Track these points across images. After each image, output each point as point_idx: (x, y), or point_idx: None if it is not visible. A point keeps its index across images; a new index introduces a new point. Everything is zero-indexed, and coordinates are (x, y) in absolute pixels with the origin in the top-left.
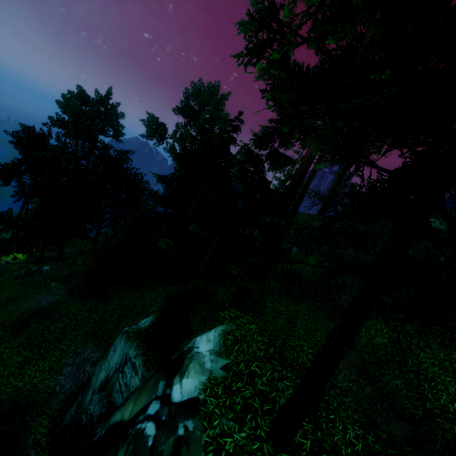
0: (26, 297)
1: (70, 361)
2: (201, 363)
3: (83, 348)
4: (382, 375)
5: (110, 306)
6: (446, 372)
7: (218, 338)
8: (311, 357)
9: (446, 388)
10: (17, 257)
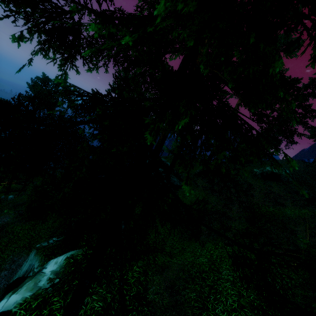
0: None
1: (8, 266)
2: (37, 281)
3: (18, 257)
4: (183, 289)
5: (45, 225)
6: (234, 287)
7: (63, 261)
8: (136, 274)
9: (226, 300)
10: None
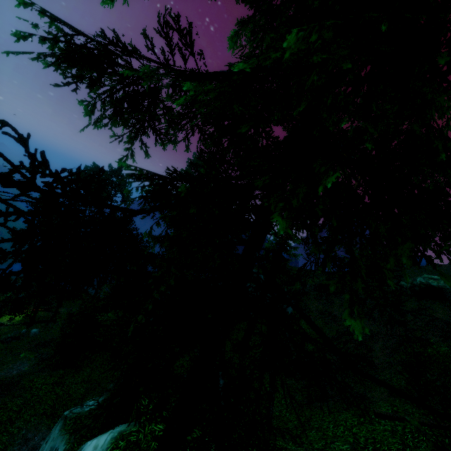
0: (1, 365)
1: (16, 450)
2: None
3: (34, 433)
4: None
5: (78, 377)
6: None
7: (107, 445)
8: None
9: None
10: (13, 318)
